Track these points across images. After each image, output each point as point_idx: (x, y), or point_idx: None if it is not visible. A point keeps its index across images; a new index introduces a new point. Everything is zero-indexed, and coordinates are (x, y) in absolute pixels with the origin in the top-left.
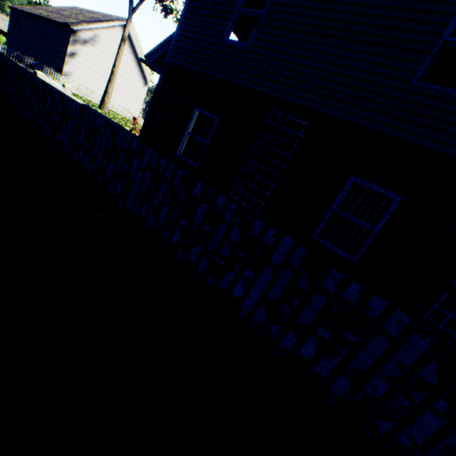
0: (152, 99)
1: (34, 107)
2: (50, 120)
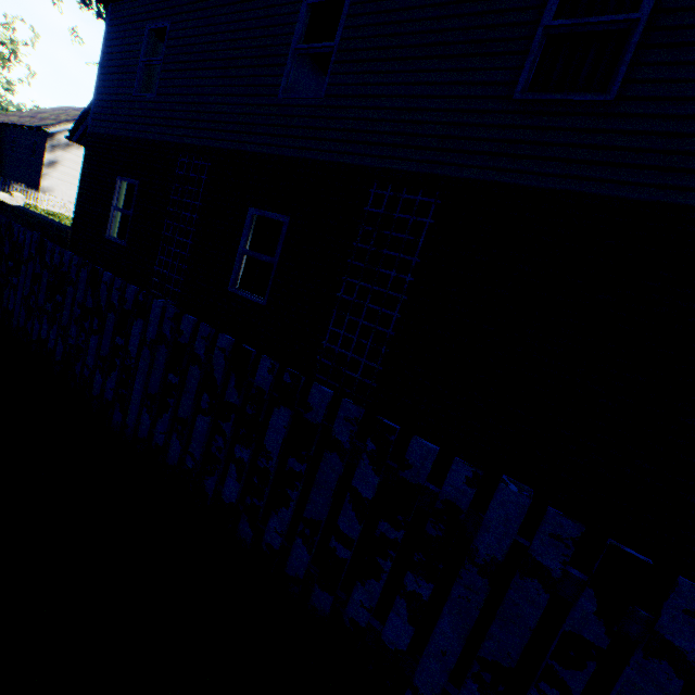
0: (80, 179)
1: None
2: None
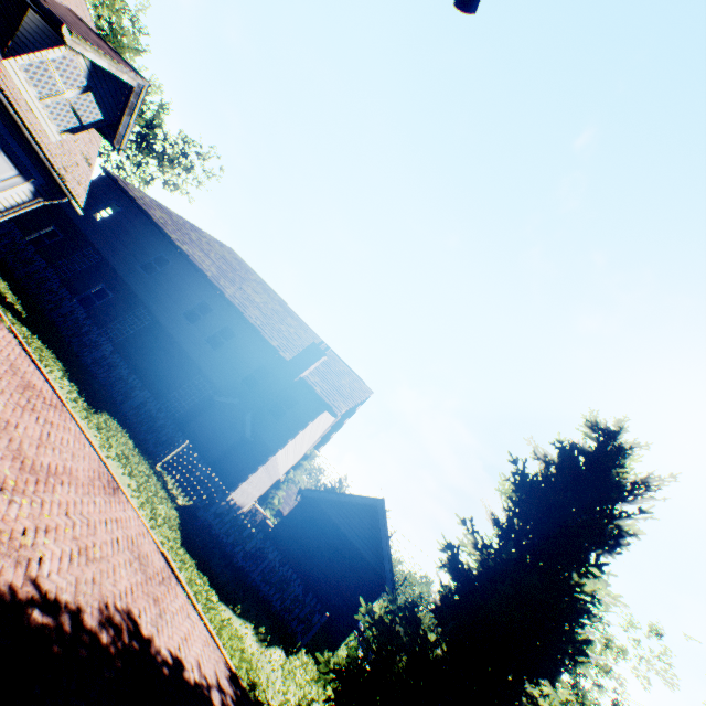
0: None
1: None
2: None
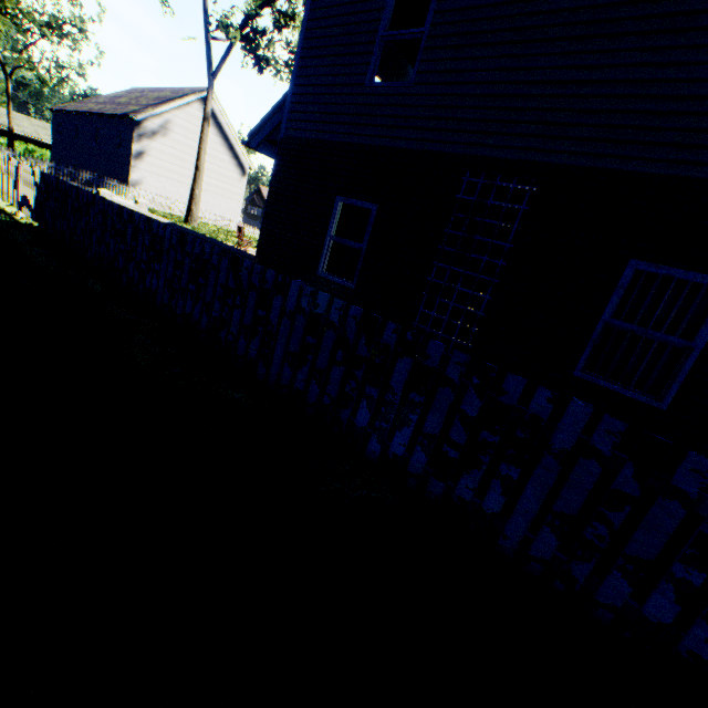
0: (268, 197)
1: (110, 245)
2: (134, 259)
